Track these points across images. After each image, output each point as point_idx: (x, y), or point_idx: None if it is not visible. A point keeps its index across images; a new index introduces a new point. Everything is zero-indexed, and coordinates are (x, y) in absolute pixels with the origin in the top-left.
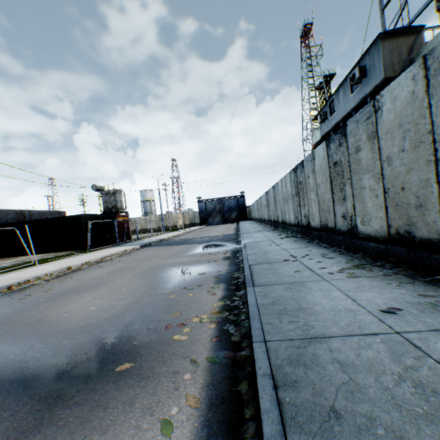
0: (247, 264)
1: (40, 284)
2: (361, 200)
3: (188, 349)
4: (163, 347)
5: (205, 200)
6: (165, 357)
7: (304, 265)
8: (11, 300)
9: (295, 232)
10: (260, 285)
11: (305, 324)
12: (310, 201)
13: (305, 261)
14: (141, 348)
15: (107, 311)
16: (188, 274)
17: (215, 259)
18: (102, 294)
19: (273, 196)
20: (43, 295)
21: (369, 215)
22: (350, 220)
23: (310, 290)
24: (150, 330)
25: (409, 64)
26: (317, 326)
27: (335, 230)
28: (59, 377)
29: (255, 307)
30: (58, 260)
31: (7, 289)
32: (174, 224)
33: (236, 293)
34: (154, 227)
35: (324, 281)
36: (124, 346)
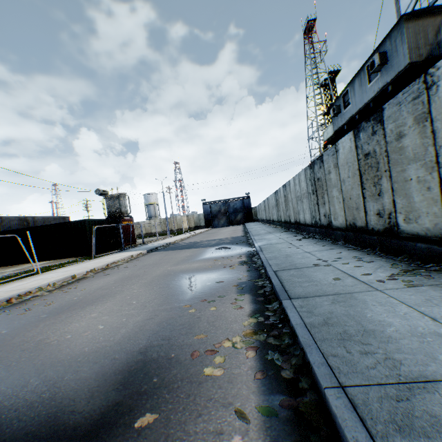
0: (272, 270)
1: (42, 295)
2: (405, 194)
3: (227, 391)
4: (193, 387)
5: (209, 202)
6: (199, 404)
7: (341, 271)
8: (9, 316)
9: (313, 232)
10: (298, 297)
11: (387, 358)
12: (331, 199)
13: (339, 266)
14: (165, 387)
15: (117, 330)
16: (204, 282)
17: (230, 264)
18: (109, 308)
19: (284, 195)
20: (44, 310)
21: (417, 211)
22: (389, 218)
23: (365, 304)
24: (172, 359)
25: (436, 47)
26: (407, 361)
27: (367, 230)
28: (58, 437)
29: (304, 329)
30: (61, 268)
31: (6, 303)
32: (179, 227)
33: (267, 306)
34: (159, 231)
35: (377, 291)
36: (142, 385)
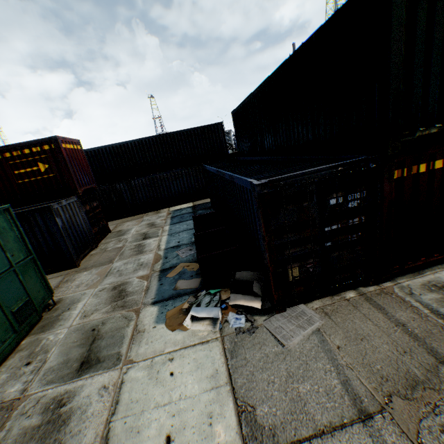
0: None
1: None
2: None
3: None
4: None
5: None
6: None
7: None
8: None
9: None
10: None
11: None
12: None
13: None
14: None
15: None
16: None
17: None
18: None
19: None
20: None
21: None
22: None
23: None
24: None
25: None
26: None
27: None
28: None
29: None
30: None
31: None
32: None
33: None
34: None
35: None
36: None
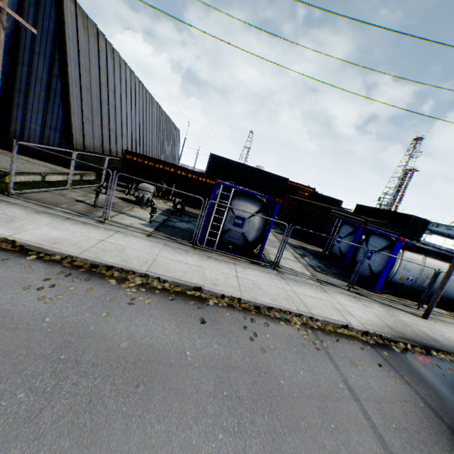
0: None
1: None
2: None
3: None
4: None
5: None
6: None
7: None
8: None
9: None
10: None
11: None
12: None
13: None
14: None
15: None
16: None
17: None
18: None
19: None
20: None
21: None
22: None
23: None
24: None
25: None
26: None
27: None
28: None
29: None
30: None
31: None
32: None
33: None
34: None
35: None
36: None
